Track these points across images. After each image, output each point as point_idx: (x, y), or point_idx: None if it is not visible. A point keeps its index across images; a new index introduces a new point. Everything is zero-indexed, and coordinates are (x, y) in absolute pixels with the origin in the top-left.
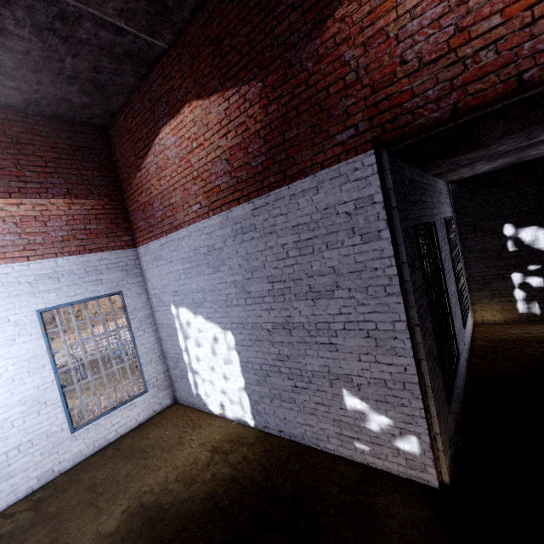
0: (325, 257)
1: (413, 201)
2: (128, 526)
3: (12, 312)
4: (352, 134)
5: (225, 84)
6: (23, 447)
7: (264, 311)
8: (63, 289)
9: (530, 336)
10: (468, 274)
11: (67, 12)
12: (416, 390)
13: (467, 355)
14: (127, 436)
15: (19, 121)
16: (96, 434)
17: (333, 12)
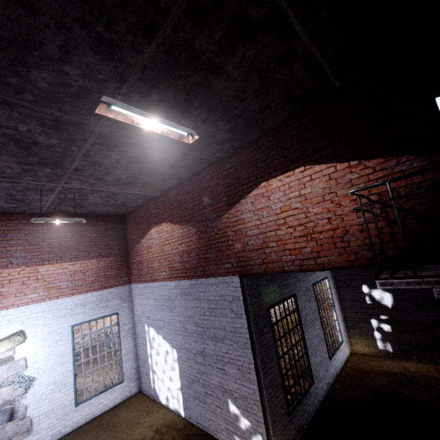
0: (220, 320)
1: (270, 291)
2: None
3: (59, 326)
4: (231, 266)
5: (182, 222)
6: (48, 413)
7: (193, 342)
8: (87, 312)
9: (380, 369)
10: (344, 315)
11: (115, 193)
12: (259, 405)
13: (331, 380)
14: (107, 413)
15: None
16: (88, 409)
17: (224, 214)
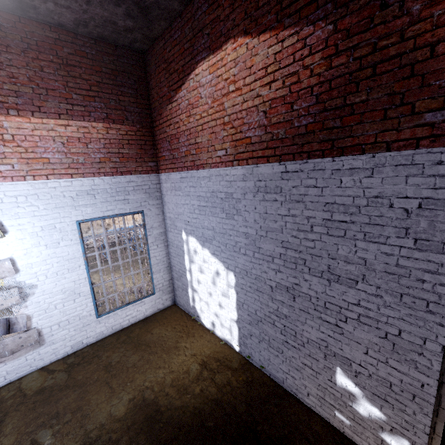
0: (357, 245)
1: None
2: (133, 417)
3: (58, 220)
4: None
5: (283, 21)
6: (62, 324)
7: (271, 270)
8: (97, 205)
9: None
10: None
11: None
12: (427, 408)
13: None
14: (137, 326)
15: (69, 42)
16: (114, 321)
17: None
